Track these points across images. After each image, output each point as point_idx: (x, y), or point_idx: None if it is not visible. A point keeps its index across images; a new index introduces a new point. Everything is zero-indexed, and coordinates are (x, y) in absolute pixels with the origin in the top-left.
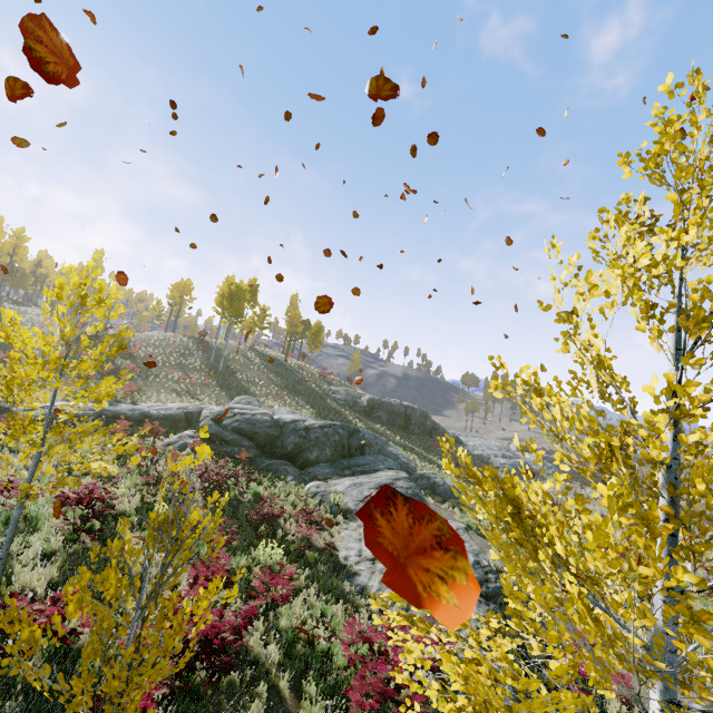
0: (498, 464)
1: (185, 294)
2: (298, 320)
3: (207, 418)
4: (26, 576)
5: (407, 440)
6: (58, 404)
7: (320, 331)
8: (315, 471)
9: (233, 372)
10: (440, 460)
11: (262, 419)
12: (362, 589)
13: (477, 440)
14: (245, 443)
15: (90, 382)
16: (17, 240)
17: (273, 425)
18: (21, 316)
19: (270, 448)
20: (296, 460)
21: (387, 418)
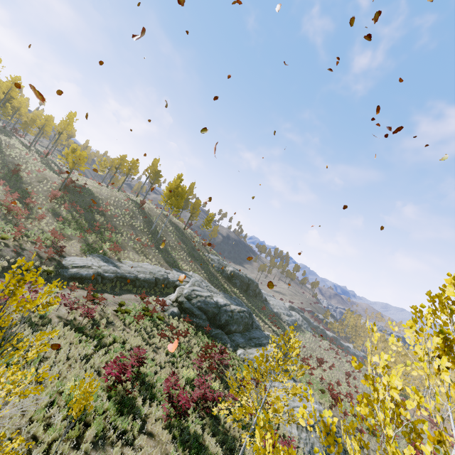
0: (285, 319)
1: (132, 168)
2: (198, 206)
3: (182, 295)
4: (213, 448)
5: (248, 301)
6: (90, 264)
7: (212, 220)
8: (237, 340)
9: (164, 240)
10: (266, 319)
11: (211, 301)
12: (291, 433)
13: (274, 301)
14: (204, 317)
15: (87, 235)
16: (12, 84)
17: (216, 306)
18: (14, 151)
19: (213, 320)
20: (224, 329)
21: (239, 284)
